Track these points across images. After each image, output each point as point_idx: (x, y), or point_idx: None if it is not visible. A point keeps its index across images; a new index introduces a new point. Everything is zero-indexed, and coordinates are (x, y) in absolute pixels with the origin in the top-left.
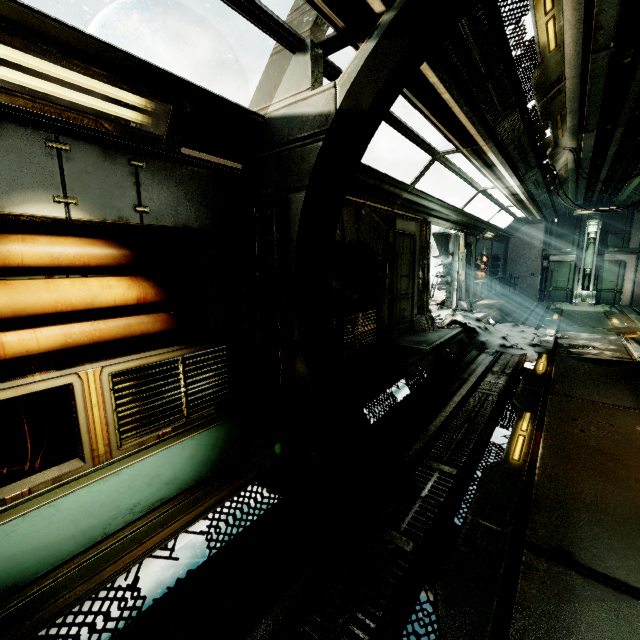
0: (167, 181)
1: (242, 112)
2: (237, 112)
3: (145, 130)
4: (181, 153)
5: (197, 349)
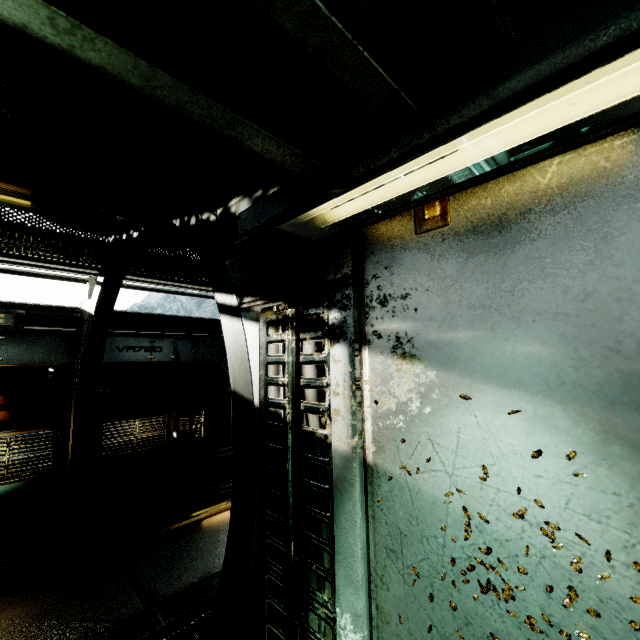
0: (19, 343)
1: (64, 308)
2: (61, 309)
3: (2, 324)
4: (31, 329)
5: (23, 432)
